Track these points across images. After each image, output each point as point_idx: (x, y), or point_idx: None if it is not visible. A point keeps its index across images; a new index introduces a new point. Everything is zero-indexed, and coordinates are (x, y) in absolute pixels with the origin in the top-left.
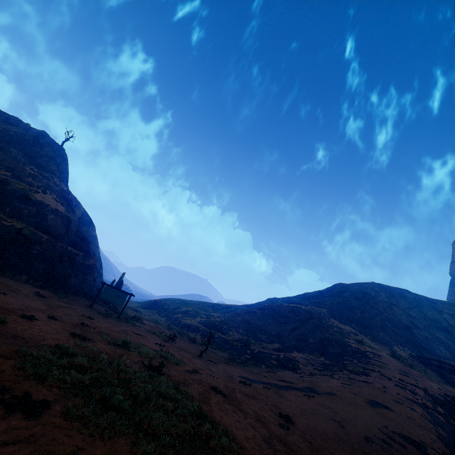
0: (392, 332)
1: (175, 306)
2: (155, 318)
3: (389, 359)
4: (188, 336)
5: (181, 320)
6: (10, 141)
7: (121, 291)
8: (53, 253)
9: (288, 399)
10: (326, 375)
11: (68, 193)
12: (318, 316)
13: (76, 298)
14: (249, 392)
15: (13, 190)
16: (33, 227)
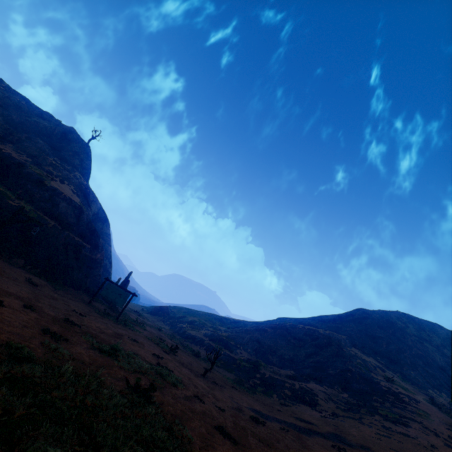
0: (425, 372)
1: (181, 314)
2: (158, 325)
3: (429, 406)
4: (192, 349)
5: (186, 331)
6: (39, 133)
7: (124, 290)
8: (58, 241)
9: (314, 451)
10: (353, 418)
11: (87, 187)
12: (338, 342)
13: (75, 293)
14: (264, 436)
15: (28, 173)
16: (42, 212)
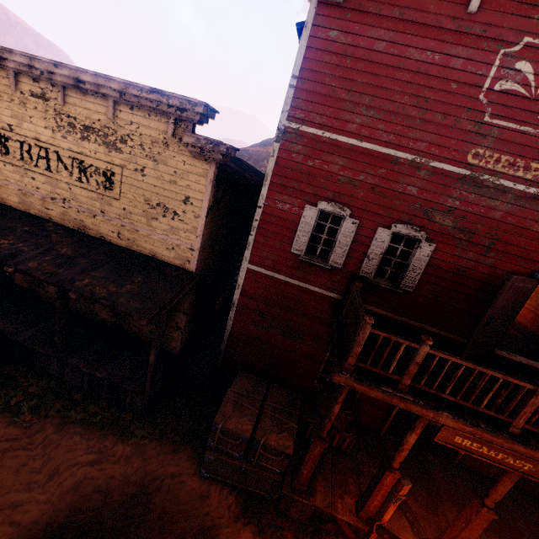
0: None
1: None
2: None
3: None
4: None
5: None
6: None
7: None
8: None
9: None
10: None
11: None
12: (257, 158)
13: None
14: None
15: None
16: None
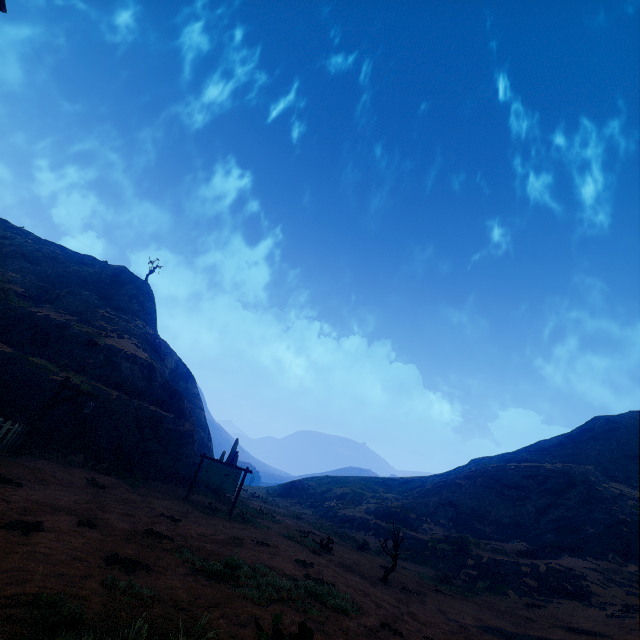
0: None
1: (323, 487)
2: (295, 511)
3: None
4: (353, 539)
5: (337, 511)
6: (82, 283)
7: (231, 467)
8: (126, 416)
9: None
10: None
11: (155, 336)
12: (583, 479)
13: (164, 487)
14: None
15: (74, 334)
16: (99, 383)
